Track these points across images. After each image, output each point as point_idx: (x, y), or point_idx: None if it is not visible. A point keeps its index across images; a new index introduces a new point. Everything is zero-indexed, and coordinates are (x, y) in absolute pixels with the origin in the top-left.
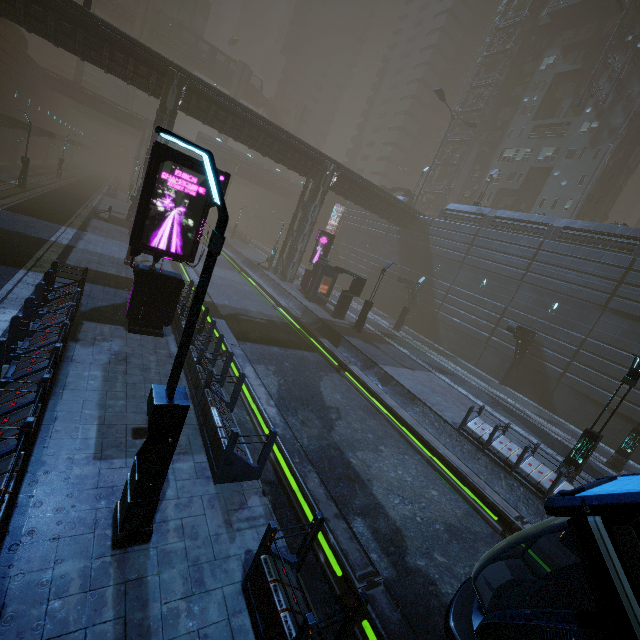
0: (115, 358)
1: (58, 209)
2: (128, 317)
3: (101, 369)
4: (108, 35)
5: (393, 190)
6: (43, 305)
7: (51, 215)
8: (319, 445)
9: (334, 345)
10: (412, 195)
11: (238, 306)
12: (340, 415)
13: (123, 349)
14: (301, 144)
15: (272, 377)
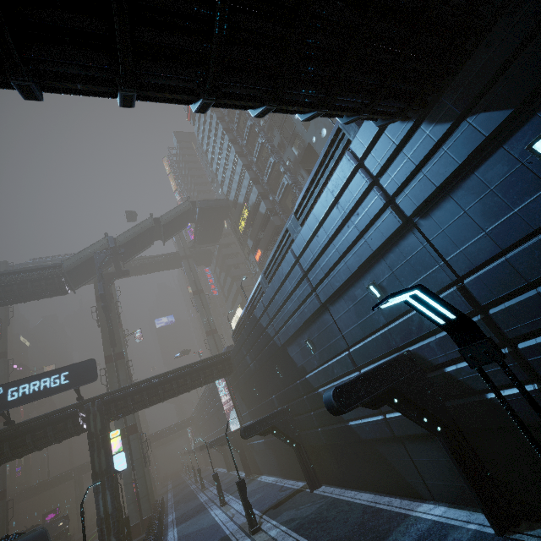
0: None
1: None
2: None
3: None
4: (53, 479)
5: None
6: None
7: None
8: None
9: None
10: None
11: None
12: None
13: None
14: None
15: None
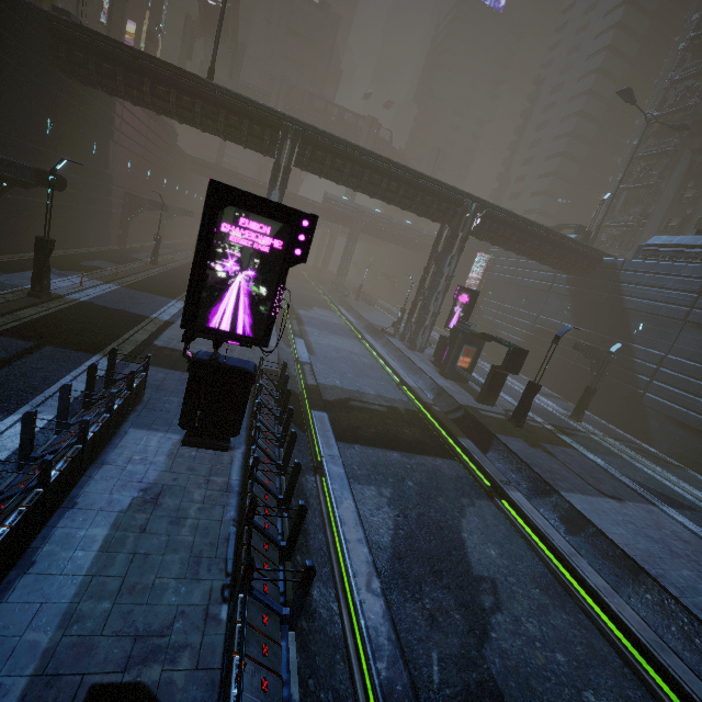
0: (141, 497)
1: (179, 282)
2: (181, 425)
3: (109, 522)
4: (223, 100)
5: (557, 228)
6: (88, 406)
7: (168, 289)
8: (461, 685)
9: (481, 448)
10: (587, 231)
11: (351, 387)
12: (498, 598)
13: (161, 478)
14: (433, 184)
15: (385, 510)
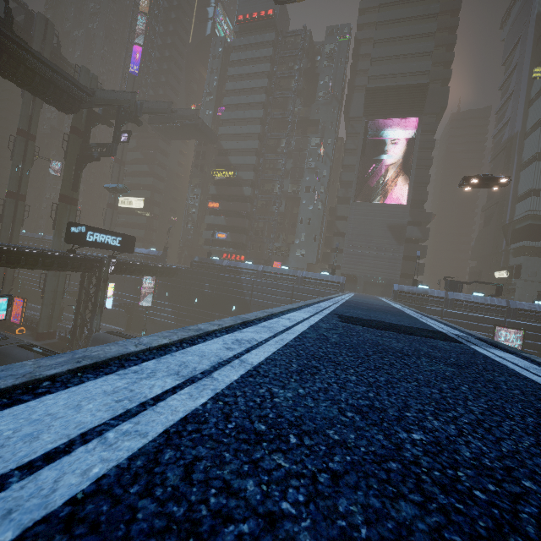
0: None
1: None
2: None
3: None
4: None
5: None
6: None
7: None
8: None
9: None
10: None
11: None
12: None
13: None
14: None
15: None
